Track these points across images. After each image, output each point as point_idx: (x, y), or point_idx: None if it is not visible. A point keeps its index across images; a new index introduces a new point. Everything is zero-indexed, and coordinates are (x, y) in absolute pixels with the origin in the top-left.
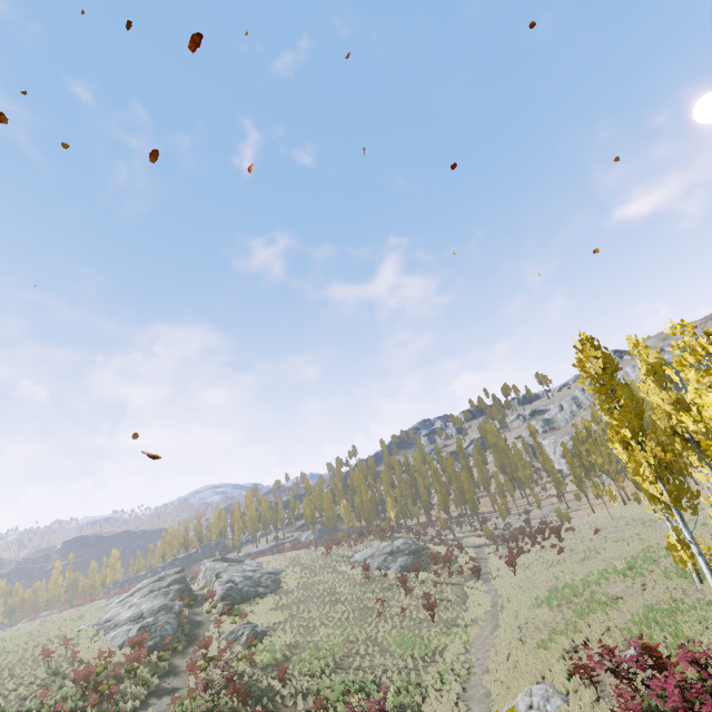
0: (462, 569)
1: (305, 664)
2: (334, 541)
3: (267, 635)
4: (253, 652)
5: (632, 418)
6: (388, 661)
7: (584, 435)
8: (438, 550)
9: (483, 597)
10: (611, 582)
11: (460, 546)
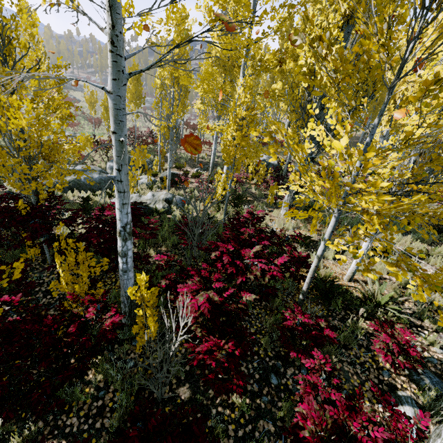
0: None
1: (100, 113)
2: None
3: (81, 102)
4: (78, 101)
5: None
6: (131, 123)
7: None
8: None
9: None
10: None
11: None
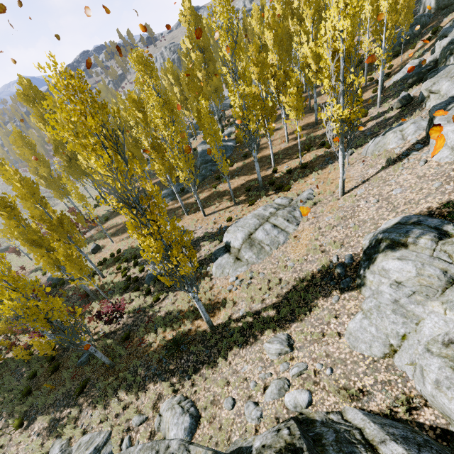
0: None
1: None
2: None
3: None
4: None
5: (32, 170)
6: None
7: None
8: None
9: None
10: (88, 189)
11: None
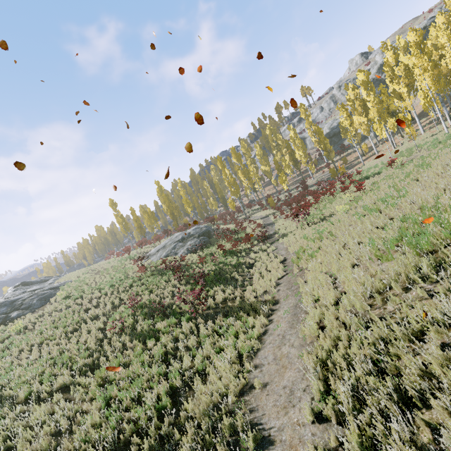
0: (248, 236)
1: None
2: (136, 243)
3: None
4: None
5: None
6: None
7: (356, 96)
8: (230, 227)
9: (272, 260)
10: None
11: (247, 219)
